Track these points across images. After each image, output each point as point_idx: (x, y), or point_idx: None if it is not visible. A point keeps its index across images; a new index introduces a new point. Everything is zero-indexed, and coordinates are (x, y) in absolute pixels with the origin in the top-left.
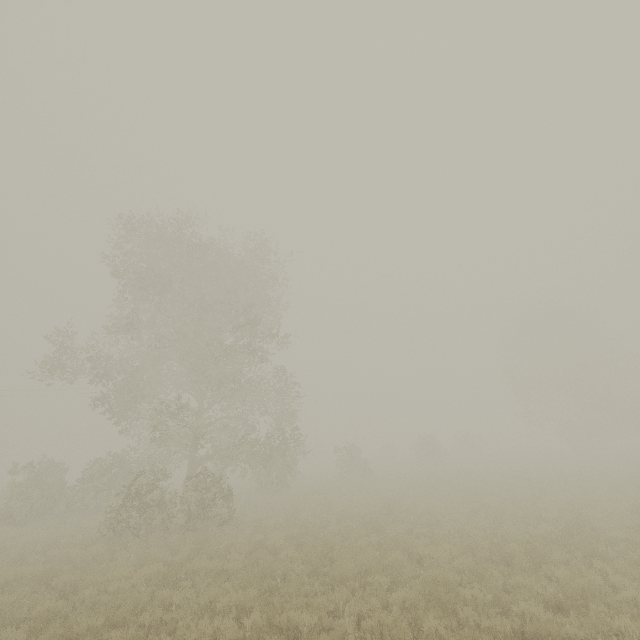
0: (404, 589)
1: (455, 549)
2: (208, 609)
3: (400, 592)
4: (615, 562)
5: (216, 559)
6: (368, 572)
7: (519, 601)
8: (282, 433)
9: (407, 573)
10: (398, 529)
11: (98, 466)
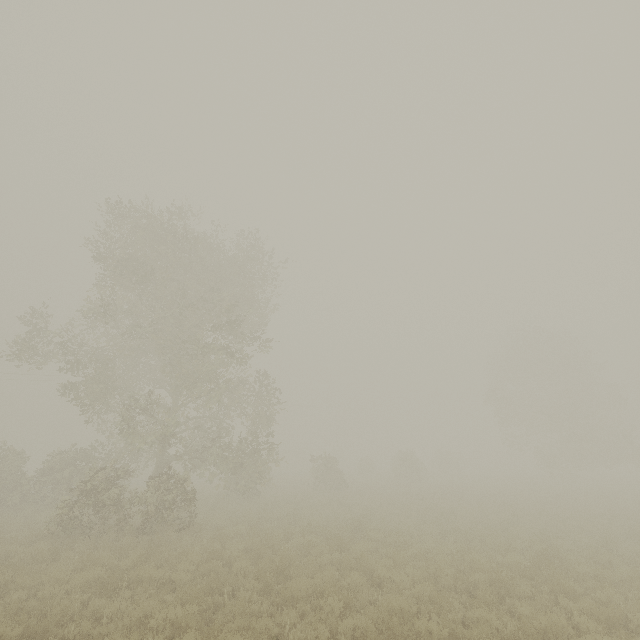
0: (357, 615)
1: (418, 574)
2: (141, 625)
3: (352, 619)
4: (581, 601)
5: (165, 567)
6: (322, 594)
7: (476, 639)
8: (256, 437)
9: (364, 597)
10: (362, 548)
11: (60, 458)
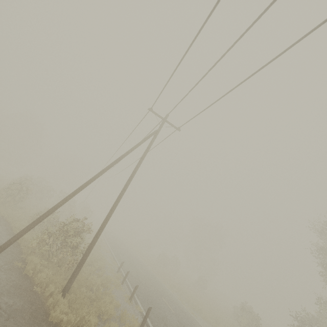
0: None
1: None
2: None
3: None
4: None
5: None
6: None
7: None
8: None
9: None
10: None
11: None
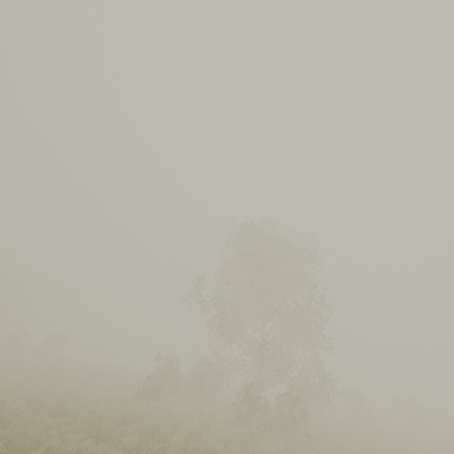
0: None
1: None
2: None
3: None
4: None
5: None
6: None
7: None
8: (326, 374)
9: None
10: None
11: (203, 367)
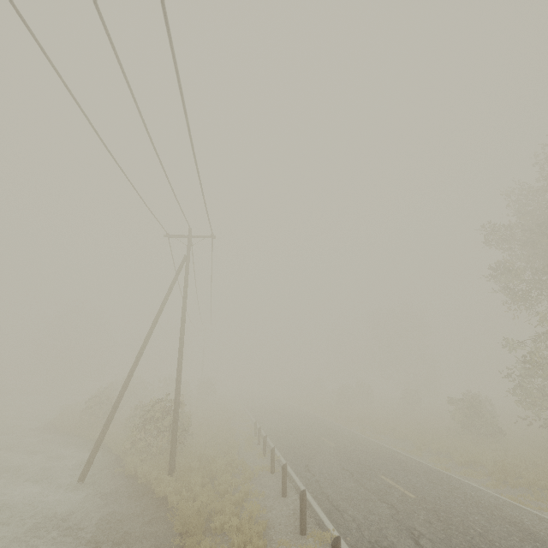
0: None
1: None
2: None
3: None
4: None
5: None
6: None
7: None
8: None
9: None
10: None
11: None
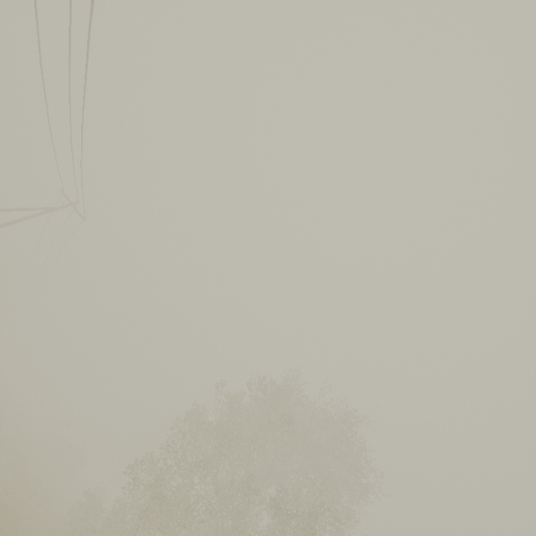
0: None
1: None
2: None
3: None
4: None
5: None
6: None
7: None
8: None
9: None
10: None
11: None
